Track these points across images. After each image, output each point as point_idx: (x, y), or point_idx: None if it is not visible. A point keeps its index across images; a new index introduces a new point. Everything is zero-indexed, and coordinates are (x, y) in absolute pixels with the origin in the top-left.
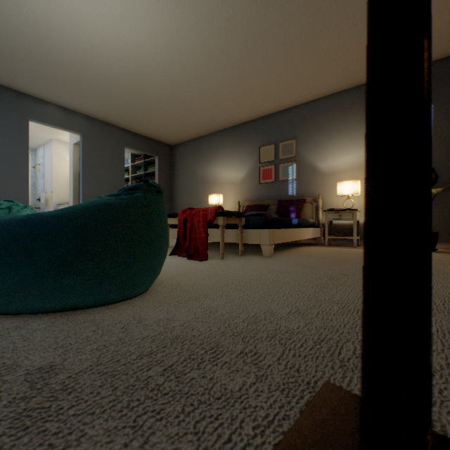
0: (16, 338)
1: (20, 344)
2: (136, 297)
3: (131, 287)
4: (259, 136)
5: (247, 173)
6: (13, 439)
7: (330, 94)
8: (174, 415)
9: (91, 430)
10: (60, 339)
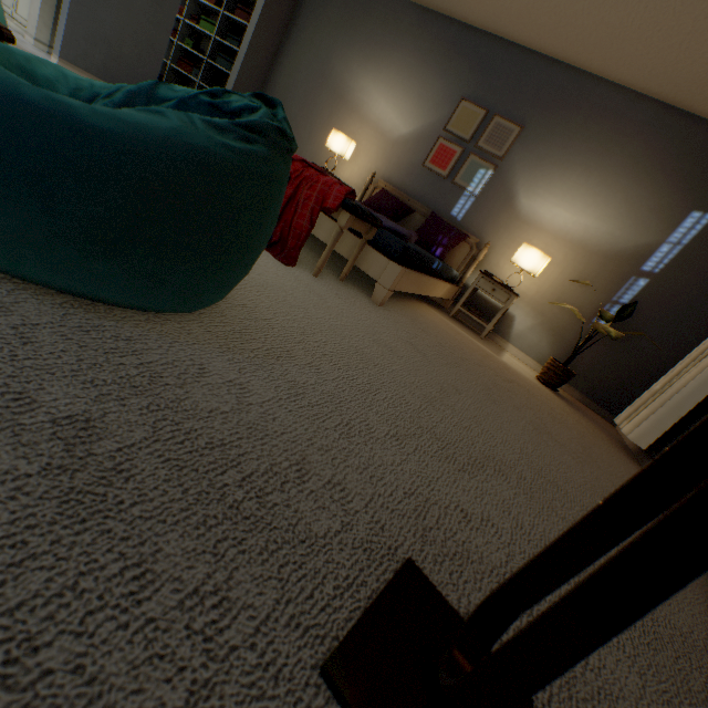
0: (8, 332)
1: (19, 349)
2: (190, 313)
3: (194, 304)
4: (475, 75)
5: (416, 133)
6: (70, 534)
7: (625, 87)
8: (258, 551)
9: (166, 546)
10: (87, 365)
